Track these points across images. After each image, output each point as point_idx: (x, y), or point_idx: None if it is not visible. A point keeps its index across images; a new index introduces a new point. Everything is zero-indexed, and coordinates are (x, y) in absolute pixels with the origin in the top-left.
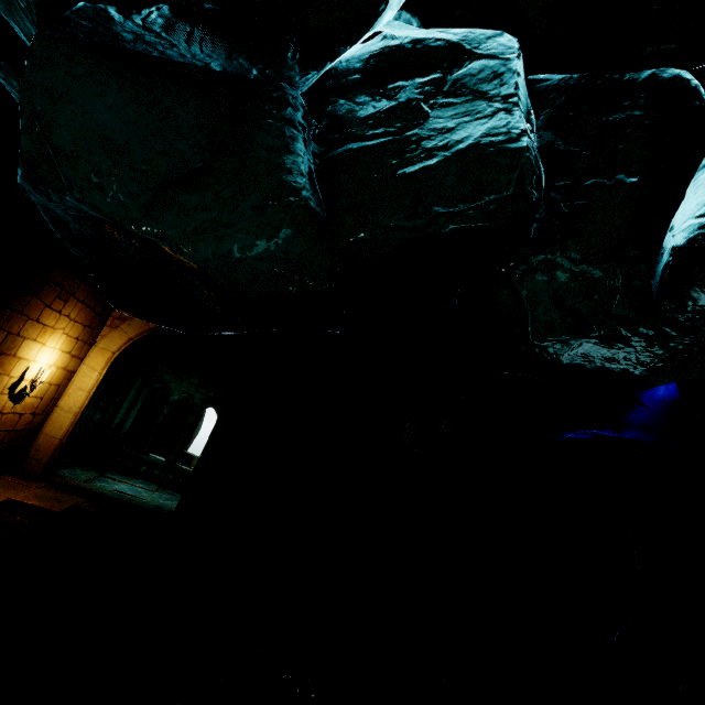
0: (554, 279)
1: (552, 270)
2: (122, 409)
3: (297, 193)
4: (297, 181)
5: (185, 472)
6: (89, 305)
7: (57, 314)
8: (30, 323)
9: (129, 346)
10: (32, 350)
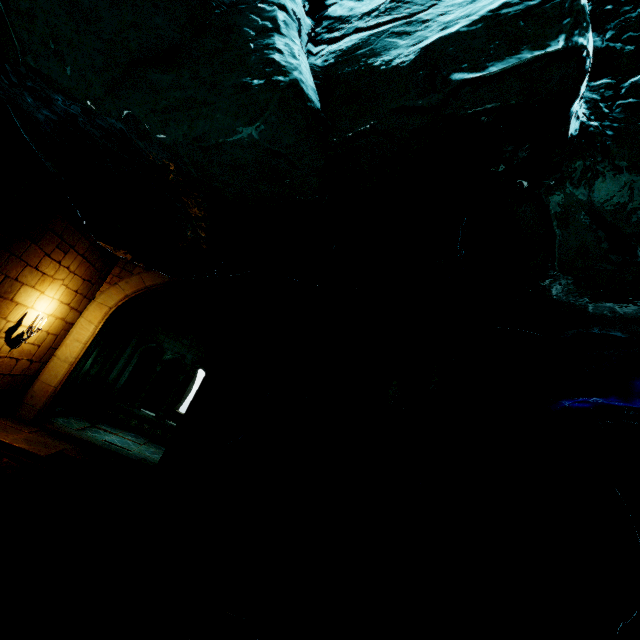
0: (592, 190)
1: (590, 179)
2: (118, 365)
3: (288, 72)
4: (289, 61)
5: (173, 427)
6: (89, 260)
7: (57, 264)
8: (28, 269)
9: (125, 302)
10: (30, 297)
